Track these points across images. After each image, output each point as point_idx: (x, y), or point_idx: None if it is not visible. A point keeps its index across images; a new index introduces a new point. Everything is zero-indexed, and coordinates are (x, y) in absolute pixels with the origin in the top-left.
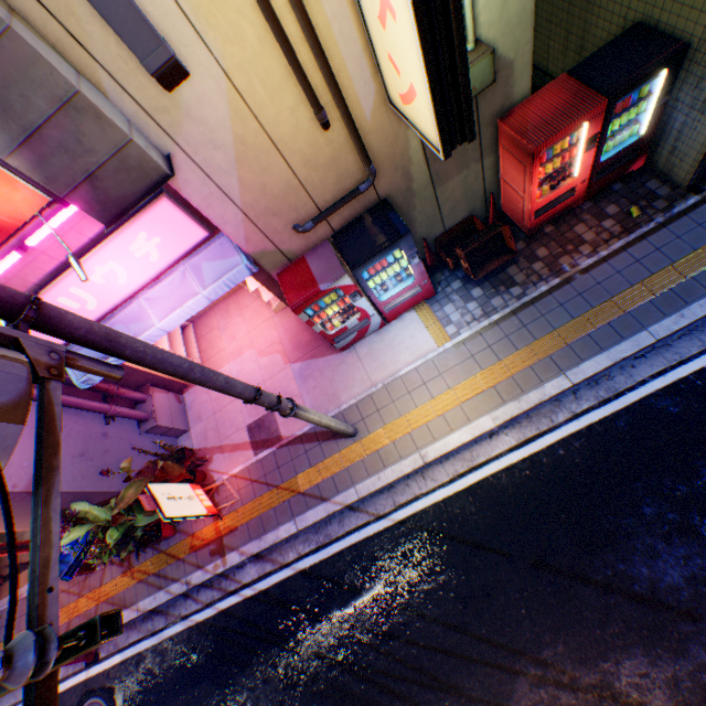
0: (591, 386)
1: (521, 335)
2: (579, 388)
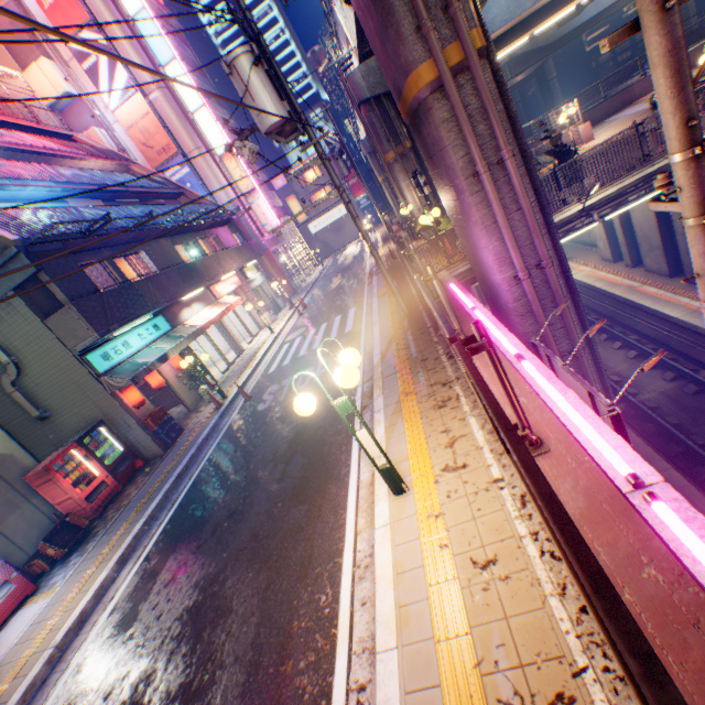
0: (165, 509)
1: (112, 534)
2: (159, 515)
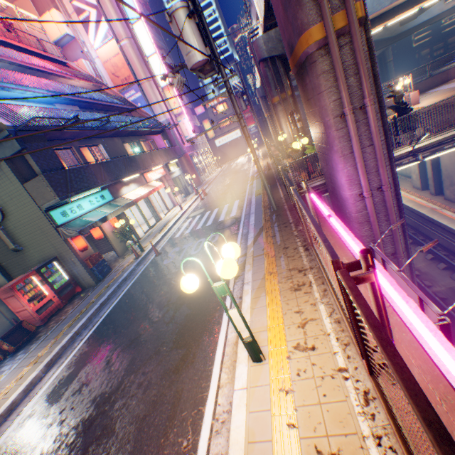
0: (87, 328)
1: (48, 341)
2: (82, 332)
